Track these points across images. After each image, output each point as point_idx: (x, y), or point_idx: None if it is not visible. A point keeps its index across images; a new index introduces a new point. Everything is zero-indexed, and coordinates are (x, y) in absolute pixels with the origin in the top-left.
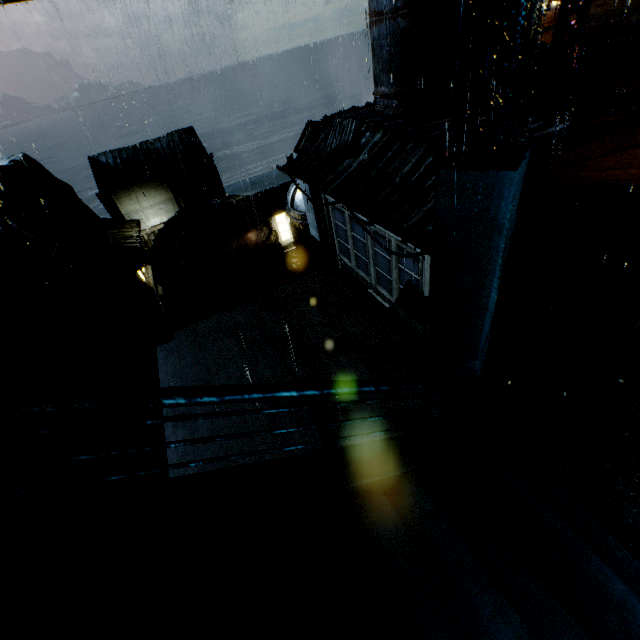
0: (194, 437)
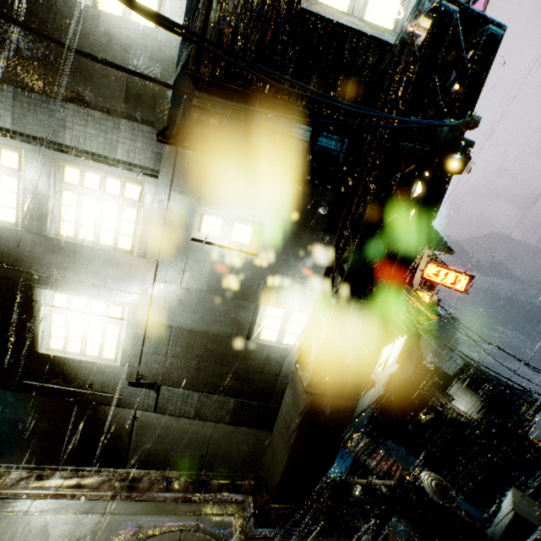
0: None
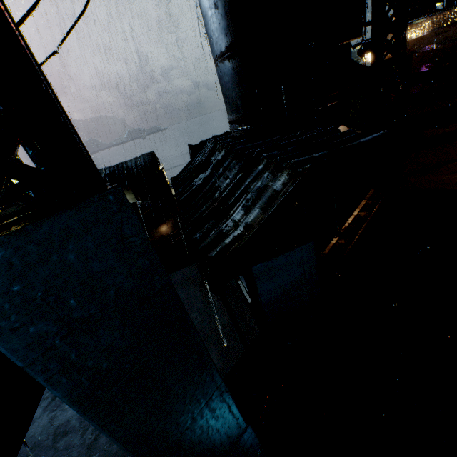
0: (51, 426)
